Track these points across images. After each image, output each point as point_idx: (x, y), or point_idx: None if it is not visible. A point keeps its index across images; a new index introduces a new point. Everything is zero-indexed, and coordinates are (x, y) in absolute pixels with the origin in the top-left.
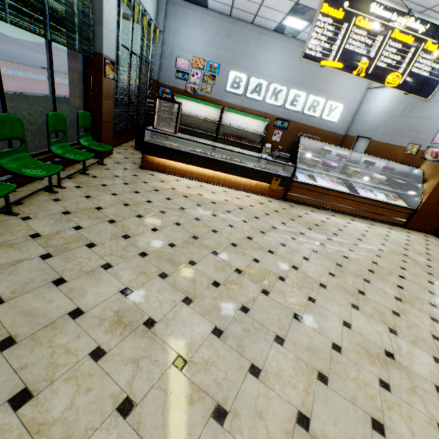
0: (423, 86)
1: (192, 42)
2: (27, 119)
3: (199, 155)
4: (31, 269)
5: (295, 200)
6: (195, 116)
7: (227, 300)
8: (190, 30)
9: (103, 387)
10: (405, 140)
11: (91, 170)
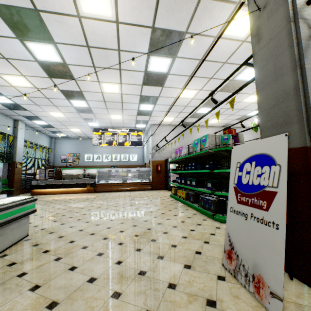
0: (138, 143)
1: (67, 149)
2: None
3: (54, 184)
4: None
5: (100, 191)
6: (71, 174)
7: None
8: (65, 145)
9: None
10: (148, 159)
11: None
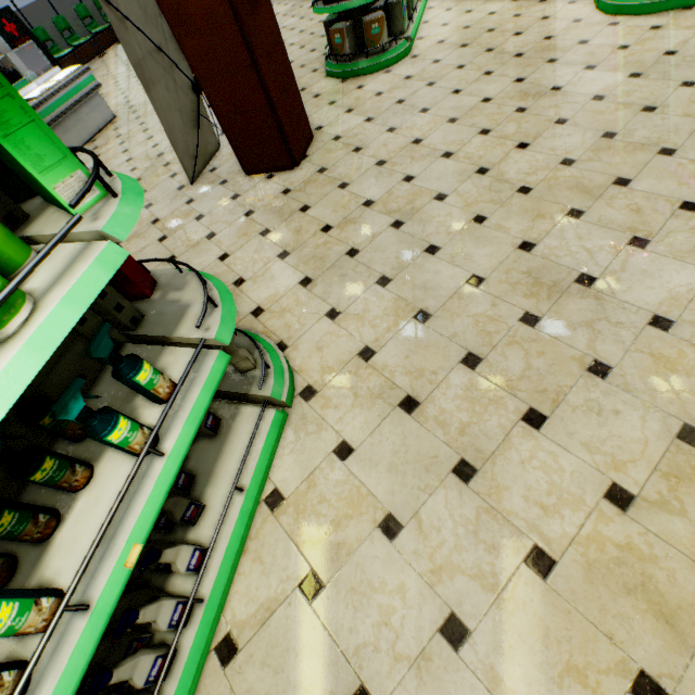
0: None
1: None
2: (74, 19)
3: None
4: None
5: None
6: None
7: None
8: None
9: None
10: None
11: None
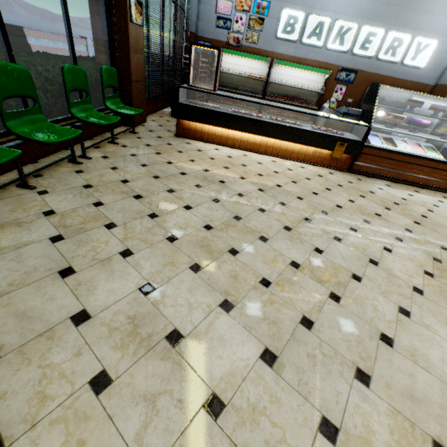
0: None
1: None
2: (45, 77)
3: (243, 116)
4: (37, 254)
5: (364, 172)
6: (239, 74)
7: (281, 308)
8: None
9: (102, 441)
10: None
11: (121, 139)
